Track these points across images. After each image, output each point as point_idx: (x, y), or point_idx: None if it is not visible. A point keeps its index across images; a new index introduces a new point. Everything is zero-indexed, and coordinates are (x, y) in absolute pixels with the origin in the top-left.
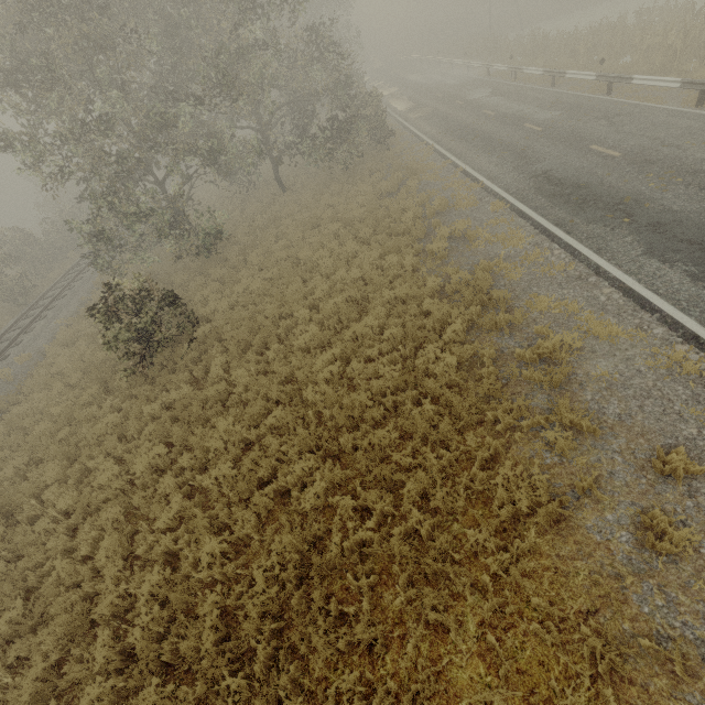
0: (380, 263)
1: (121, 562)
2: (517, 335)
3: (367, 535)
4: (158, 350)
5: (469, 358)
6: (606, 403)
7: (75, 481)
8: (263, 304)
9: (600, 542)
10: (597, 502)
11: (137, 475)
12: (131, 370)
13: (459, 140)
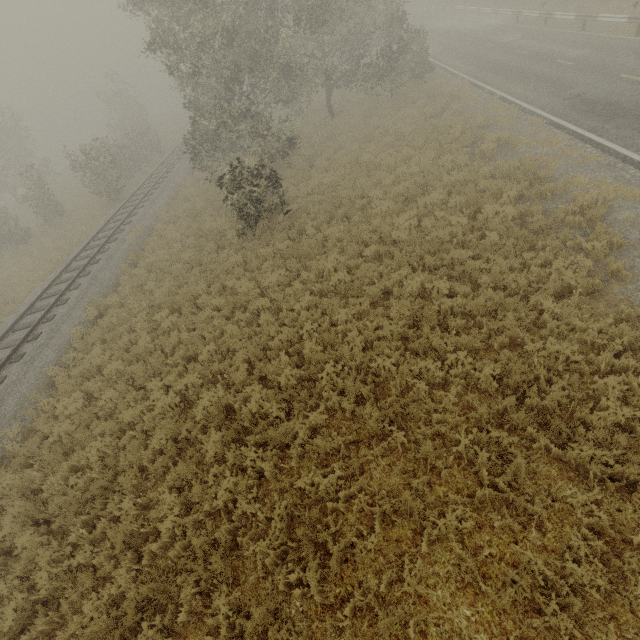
0: (435, 163)
1: (277, 325)
2: (558, 201)
3: (456, 303)
4: (264, 216)
5: (519, 217)
6: (629, 233)
7: (216, 295)
8: (336, 192)
9: (623, 299)
10: (621, 281)
11: (270, 285)
12: (241, 231)
13: (495, 74)
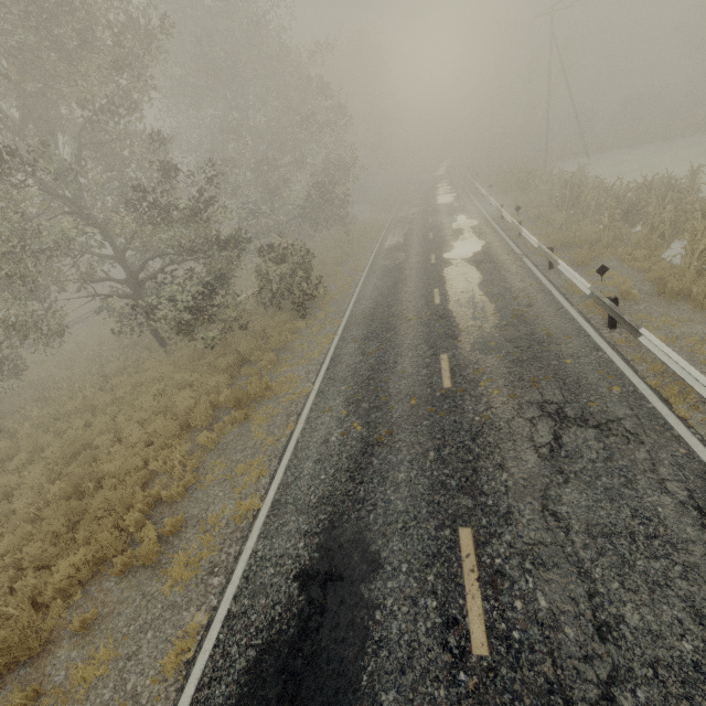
0: None
1: None
2: None
3: None
4: None
5: None
6: None
7: None
8: None
9: None
10: None
11: None
12: None
13: (359, 343)
